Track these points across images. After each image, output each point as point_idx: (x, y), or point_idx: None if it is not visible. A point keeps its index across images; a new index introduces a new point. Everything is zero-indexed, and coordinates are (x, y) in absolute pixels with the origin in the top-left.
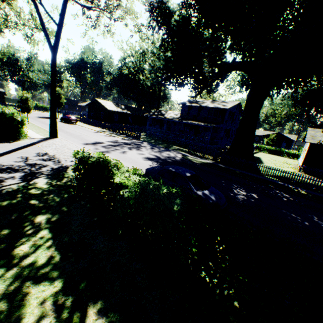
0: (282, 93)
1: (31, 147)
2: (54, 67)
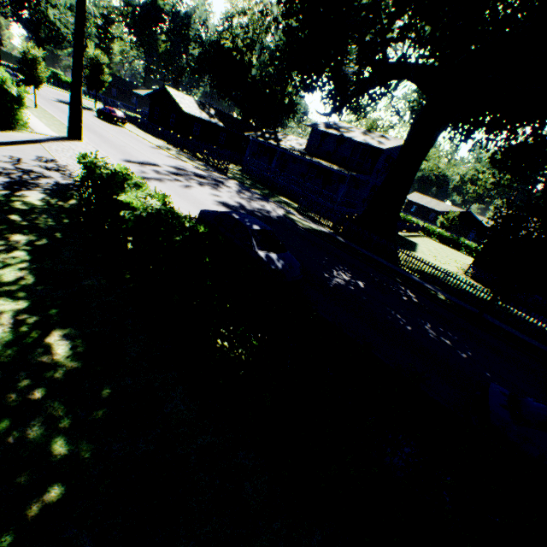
0: (474, 138)
1: (31, 146)
2: (82, 5)
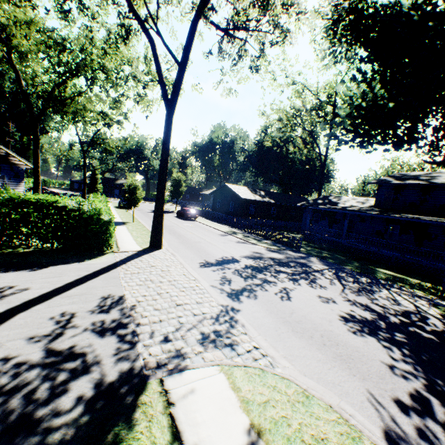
0: None
1: (104, 276)
2: (167, 132)
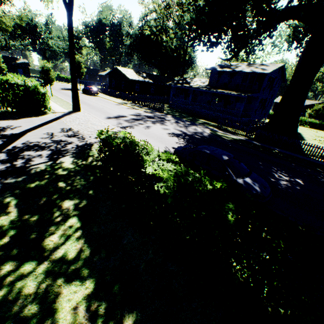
0: None
1: (56, 122)
2: (71, 29)
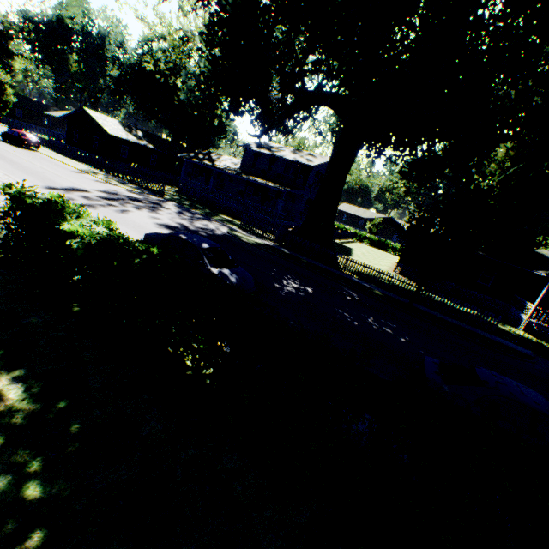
0: (385, 155)
1: None
2: None
